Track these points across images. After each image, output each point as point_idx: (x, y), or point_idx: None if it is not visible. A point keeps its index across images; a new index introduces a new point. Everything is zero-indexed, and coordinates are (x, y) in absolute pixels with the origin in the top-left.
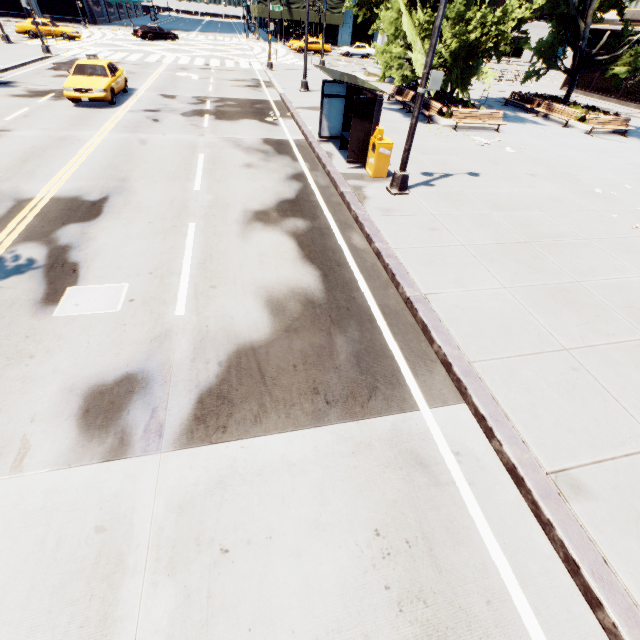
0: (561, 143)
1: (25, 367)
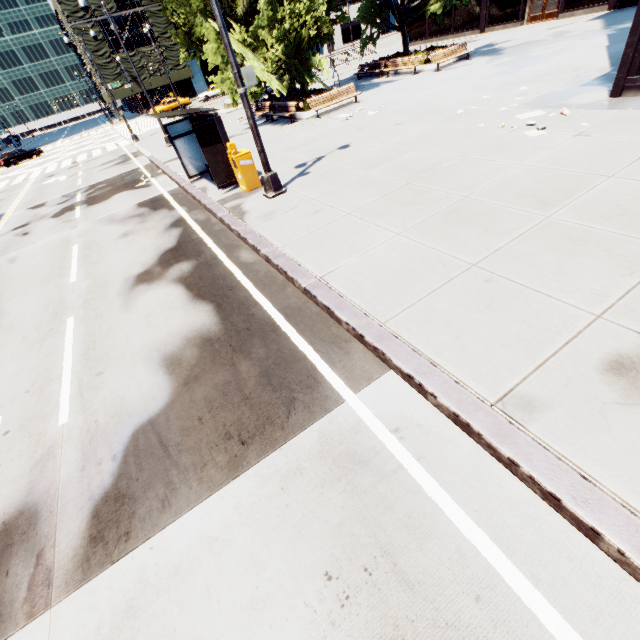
0: (416, 88)
1: None
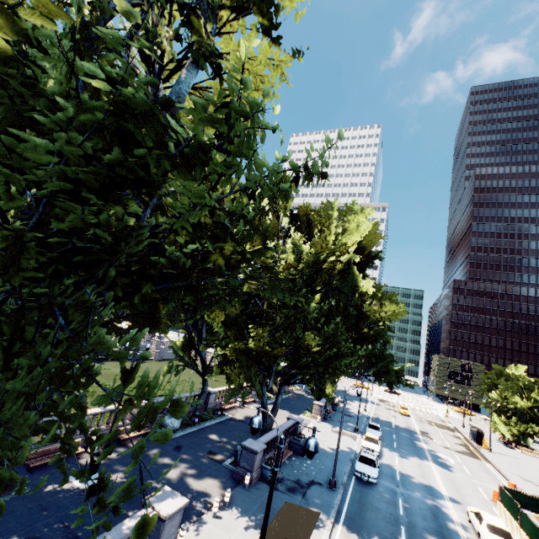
0: None
1: (434, 442)
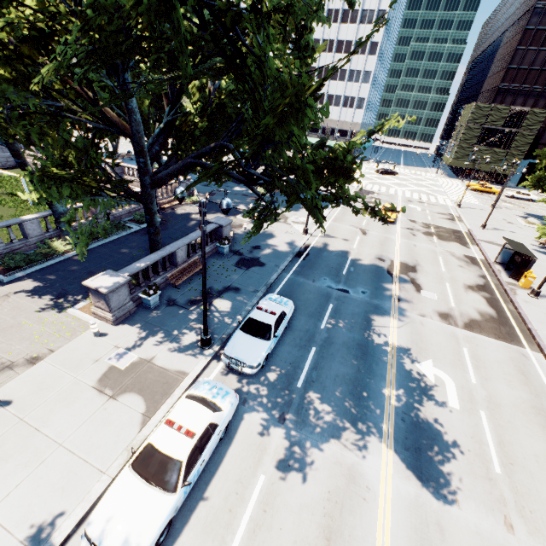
0: None
1: (422, 303)
